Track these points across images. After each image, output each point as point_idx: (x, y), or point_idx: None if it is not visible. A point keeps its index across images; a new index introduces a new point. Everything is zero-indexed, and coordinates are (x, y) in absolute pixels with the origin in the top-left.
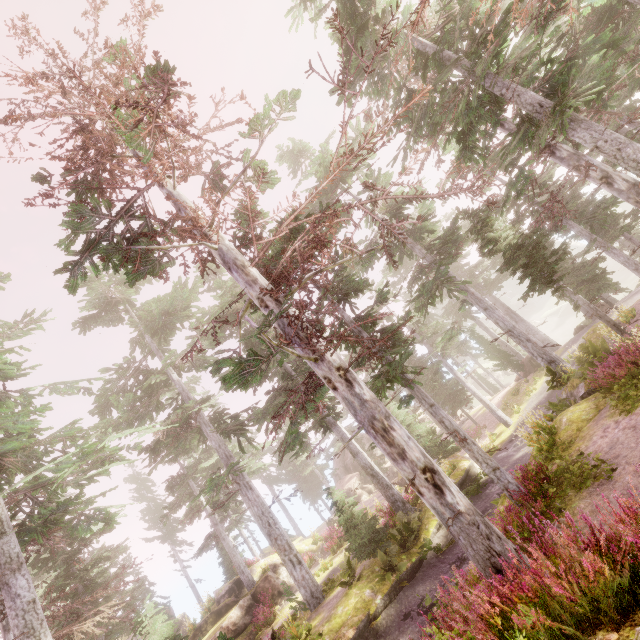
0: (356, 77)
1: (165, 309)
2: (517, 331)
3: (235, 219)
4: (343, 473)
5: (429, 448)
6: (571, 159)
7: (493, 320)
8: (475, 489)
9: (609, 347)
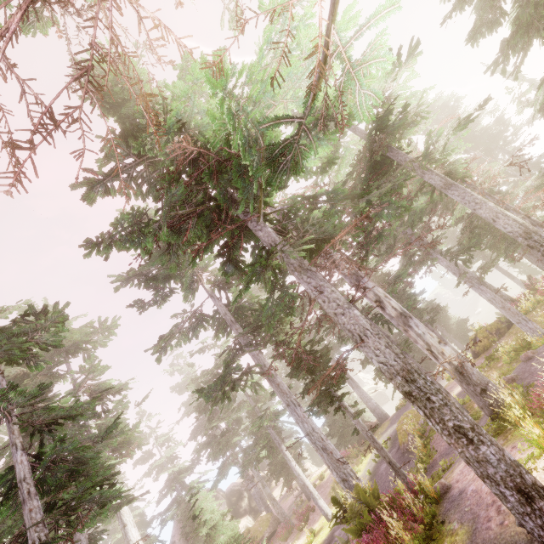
0: (107, 176)
1: None
2: (315, 436)
3: None
4: (181, 541)
5: None
6: (352, 277)
7: (294, 418)
8: None
9: (414, 445)
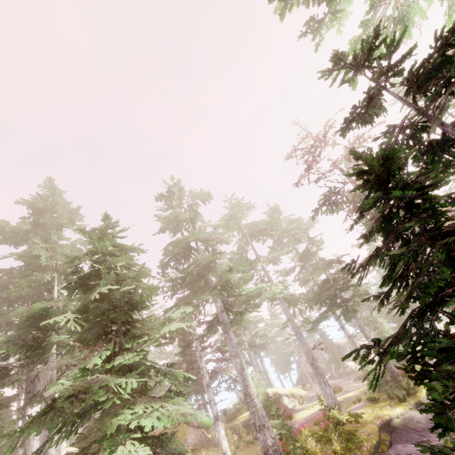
0: None
1: (265, 228)
2: None
3: (353, 197)
4: (305, 361)
5: None
6: None
7: None
8: None
9: None
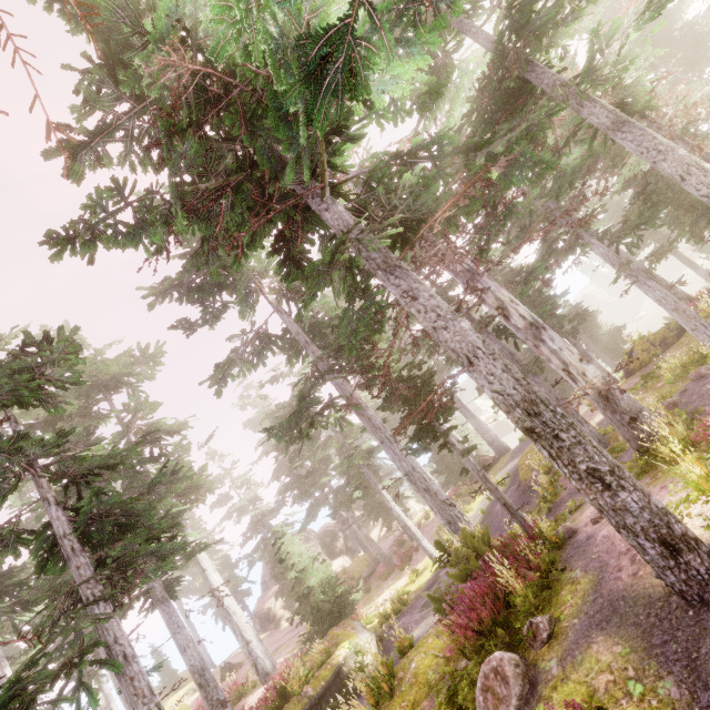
0: (95, 136)
1: None
2: (415, 476)
3: None
4: (272, 580)
5: (323, 603)
6: (465, 276)
7: (390, 457)
8: (335, 708)
9: (538, 482)
